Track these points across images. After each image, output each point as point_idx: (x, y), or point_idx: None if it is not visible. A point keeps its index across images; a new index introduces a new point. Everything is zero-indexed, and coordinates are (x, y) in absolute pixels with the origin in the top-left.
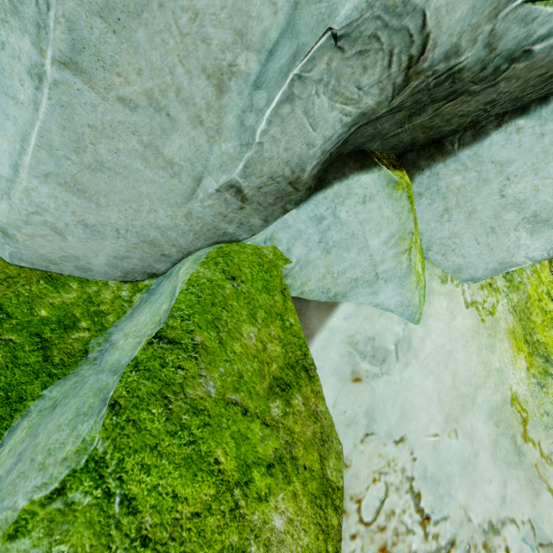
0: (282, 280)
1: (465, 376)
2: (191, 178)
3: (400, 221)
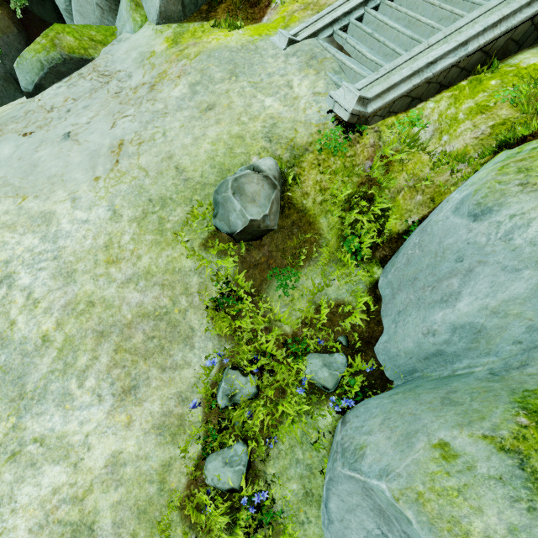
0: (114, 34)
1: (138, 44)
2: (93, 6)
3: (126, 3)
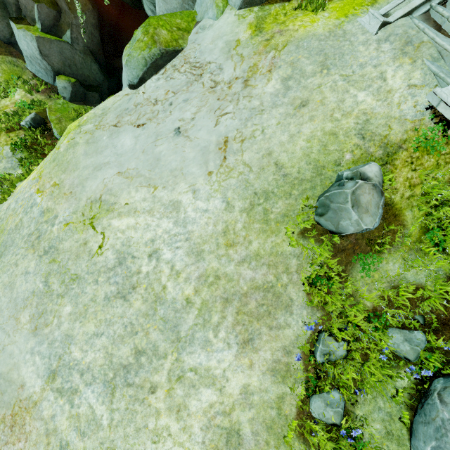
0: (194, 18)
1: (222, 32)
2: None
3: None
